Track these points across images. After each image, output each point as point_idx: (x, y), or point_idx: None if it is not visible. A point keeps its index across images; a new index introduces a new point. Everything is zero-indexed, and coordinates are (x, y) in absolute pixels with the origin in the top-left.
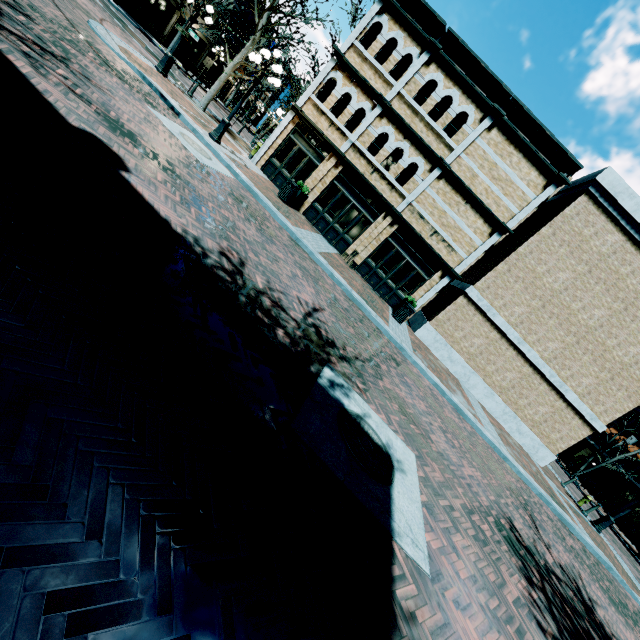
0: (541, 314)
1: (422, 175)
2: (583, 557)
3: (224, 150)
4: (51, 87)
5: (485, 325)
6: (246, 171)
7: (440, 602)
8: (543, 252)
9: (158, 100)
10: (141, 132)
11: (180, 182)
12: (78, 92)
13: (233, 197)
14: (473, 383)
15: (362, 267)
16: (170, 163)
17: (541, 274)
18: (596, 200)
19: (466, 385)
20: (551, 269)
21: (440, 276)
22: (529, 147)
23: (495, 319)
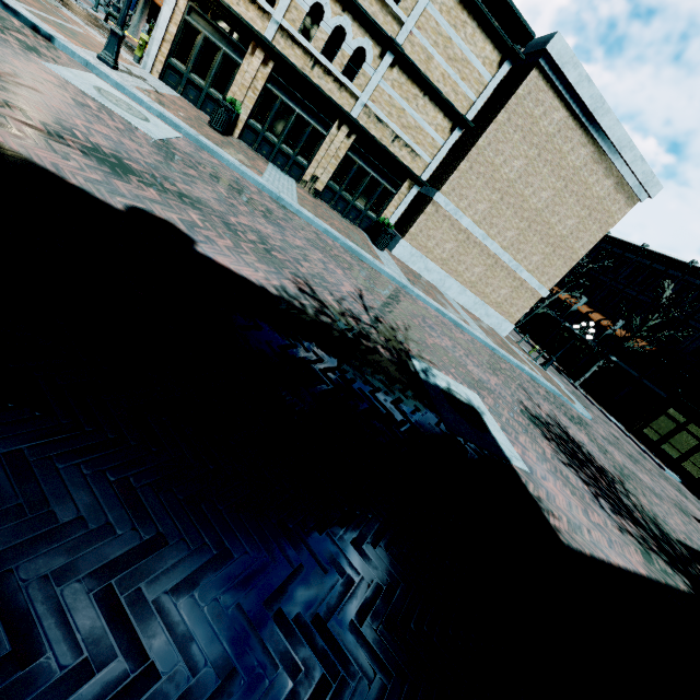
0: (500, 207)
1: (372, 64)
2: (549, 398)
3: (128, 79)
4: (41, 150)
5: (454, 229)
6: (167, 104)
7: (539, 482)
8: (500, 142)
9: (12, 21)
10: (110, 143)
11: (200, 208)
12: (40, 126)
13: (215, 180)
14: (448, 285)
15: (325, 193)
16: (167, 179)
17: (499, 166)
18: (545, 74)
19: (443, 289)
20: (507, 159)
21: (408, 187)
22: (483, 13)
23: (462, 221)
